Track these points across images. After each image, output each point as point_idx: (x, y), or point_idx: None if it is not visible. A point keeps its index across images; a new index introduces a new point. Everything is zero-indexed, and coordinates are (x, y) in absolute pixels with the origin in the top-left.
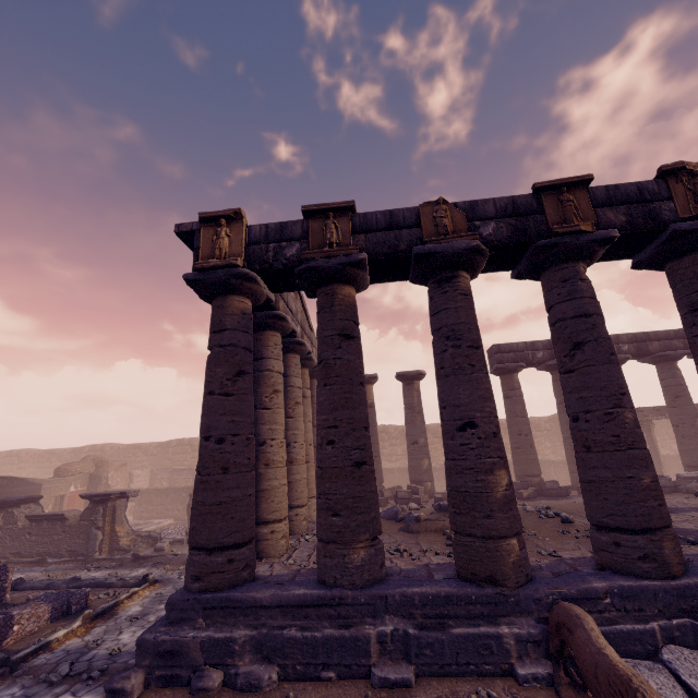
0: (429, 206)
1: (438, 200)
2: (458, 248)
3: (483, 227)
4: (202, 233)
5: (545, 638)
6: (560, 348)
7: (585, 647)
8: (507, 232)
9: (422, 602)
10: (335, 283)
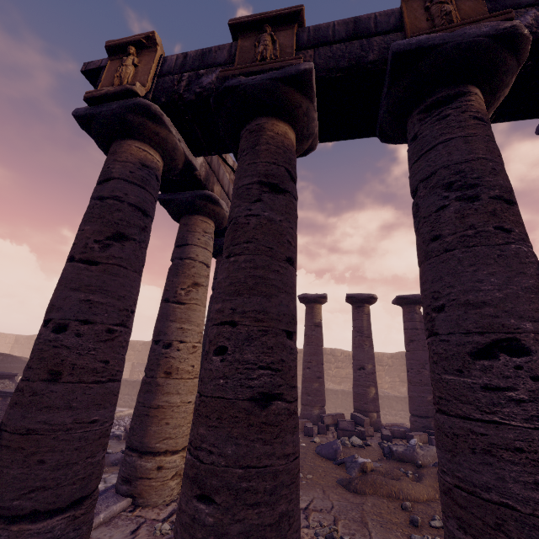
0: None
1: None
2: (475, 33)
3: (515, 17)
4: (107, 67)
5: None
6: None
7: None
8: None
9: None
10: (264, 115)
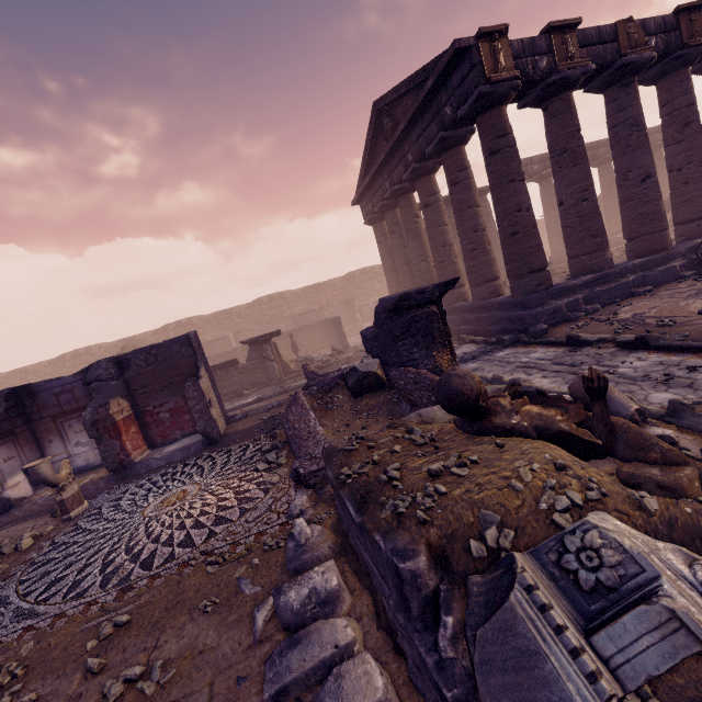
0: (623, 24)
1: (631, 18)
2: (646, 58)
3: (649, 42)
4: (481, 49)
5: (688, 263)
6: (674, 129)
7: None
8: (661, 46)
9: (639, 266)
10: (569, 90)
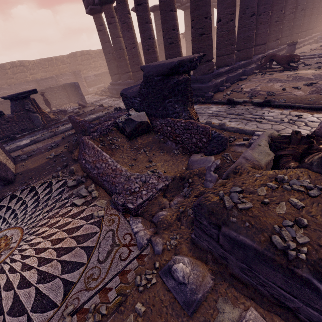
0: None
1: None
2: None
3: None
4: None
5: (257, 66)
6: None
7: (279, 56)
8: None
9: (243, 65)
10: None
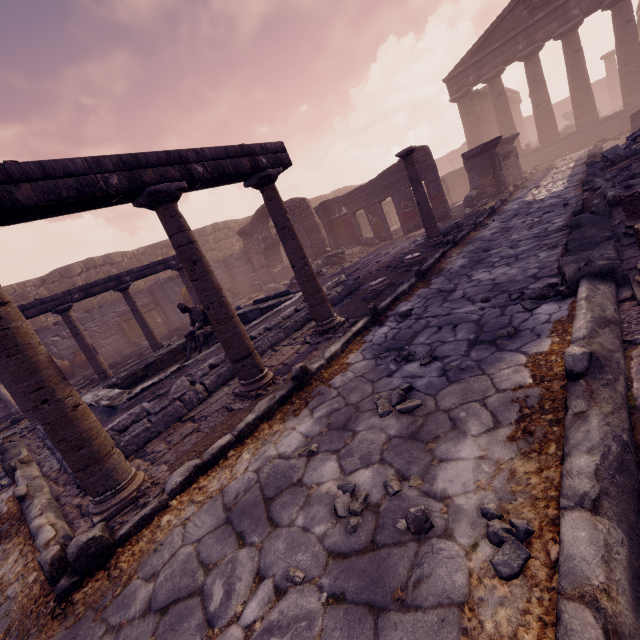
0: None
1: None
2: None
3: None
4: None
5: None
6: None
7: None
8: None
9: None
10: None
